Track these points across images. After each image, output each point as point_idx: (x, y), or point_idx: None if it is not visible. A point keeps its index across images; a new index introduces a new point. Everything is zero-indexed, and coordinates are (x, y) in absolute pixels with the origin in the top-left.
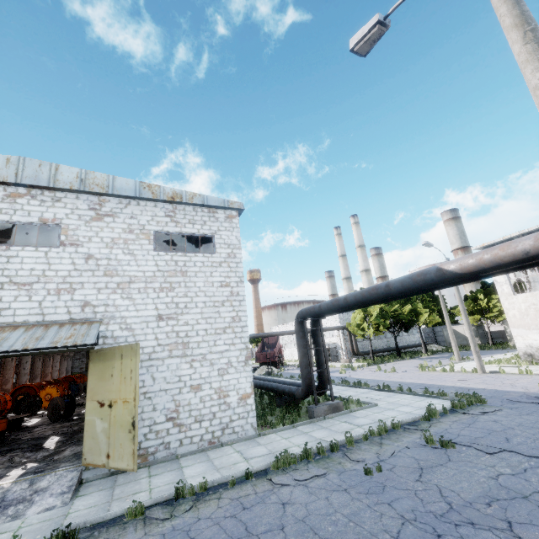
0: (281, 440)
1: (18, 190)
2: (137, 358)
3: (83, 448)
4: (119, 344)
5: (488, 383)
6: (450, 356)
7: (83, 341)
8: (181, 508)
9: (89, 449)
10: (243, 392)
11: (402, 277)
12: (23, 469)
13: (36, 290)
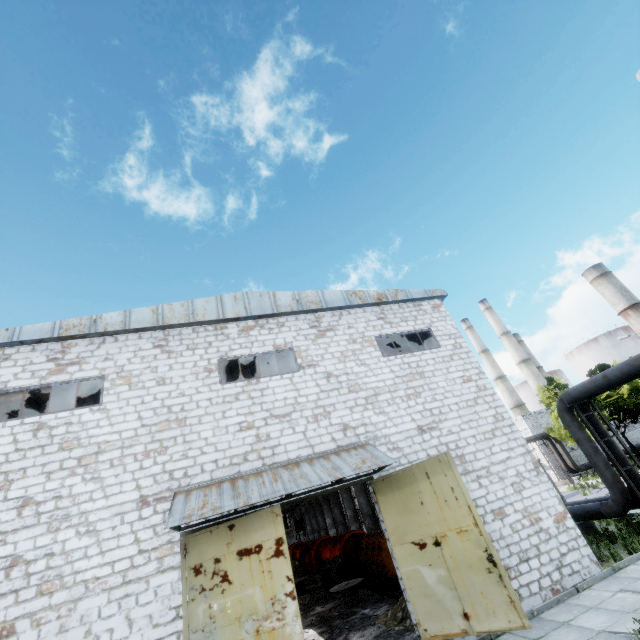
0: None
1: (248, 323)
2: (454, 470)
3: (415, 614)
4: (394, 468)
5: None
6: None
7: (384, 462)
8: None
9: (426, 613)
10: (554, 511)
11: None
12: None
13: (296, 420)
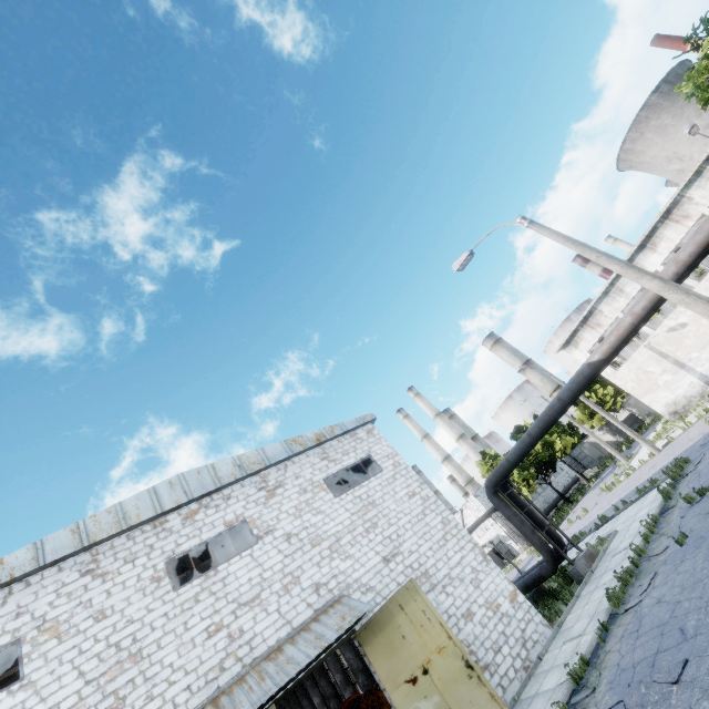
0: (585, 608)
1: (191, 508)
2: (421, 593)
3: None
4: (372, 611)
5: (673, 452)
6: (614, 467)
7: (361, 611)
8: (592, 680)
9: None
10: (507, 592)
11: (566, 386)
12: None
13: (266, 599)
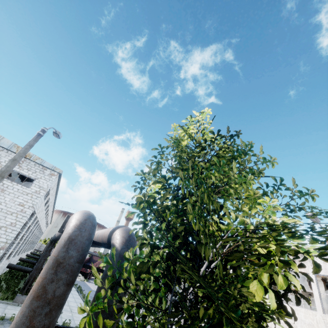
0: None
1: None
2: None
3: None
4: None
5: None
6: None
7: None
8: None
9: None
10: None
11: None
12: None
13: None
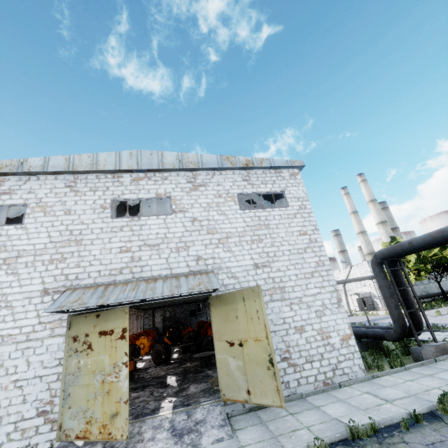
0: (407, 382)
1: (139, 175)
2: (261, 299)
3: (220, 384)
4: (229, 290)
5: None
6: None
7: (212, 287)
8: None
9: (226, 385)
10: (343, 333)
11: None
12: (169, 402)
13: (162, 249)
